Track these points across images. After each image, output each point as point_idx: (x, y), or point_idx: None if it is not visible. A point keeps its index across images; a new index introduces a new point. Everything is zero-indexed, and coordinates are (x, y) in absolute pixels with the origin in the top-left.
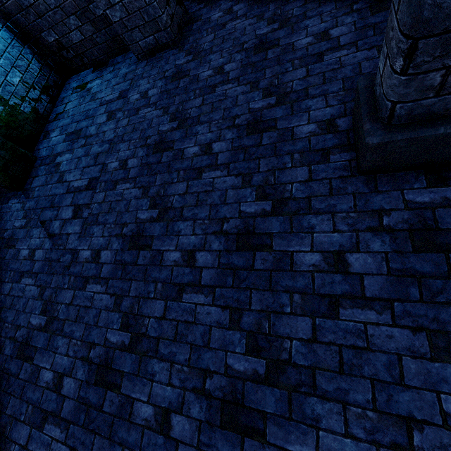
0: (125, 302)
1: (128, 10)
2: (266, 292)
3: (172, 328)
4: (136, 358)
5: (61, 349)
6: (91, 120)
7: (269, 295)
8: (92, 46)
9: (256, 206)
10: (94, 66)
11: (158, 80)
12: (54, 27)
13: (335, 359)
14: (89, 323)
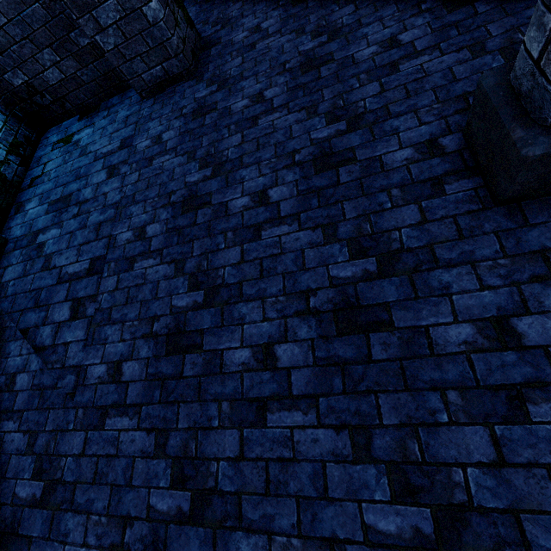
0: (172, 440)
1: (125, 34)
2: (400, 393)
3: (259, 474)
4: (206, 534)
5: (74, 536)
6: (83, 180)
7: (407, 398)
8: (76, 87)
9: (353, 266)
10: (80, 113)
11: (174, 120)
12: (22, 65)
13: (546, 490)
14: (116, 484)
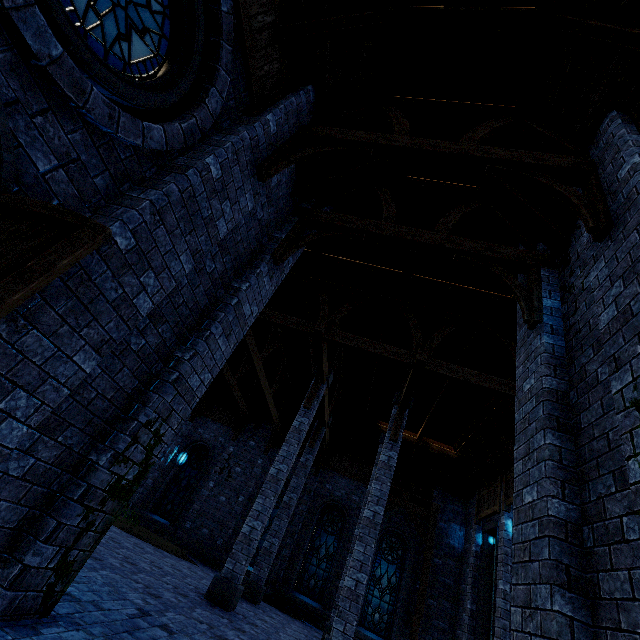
0: None
1: None
2: None
3: None
4: None
5: None
6: None
7: None
8: None
9: (225, 620)
10: None
11: None
12: None
13: None
14: None
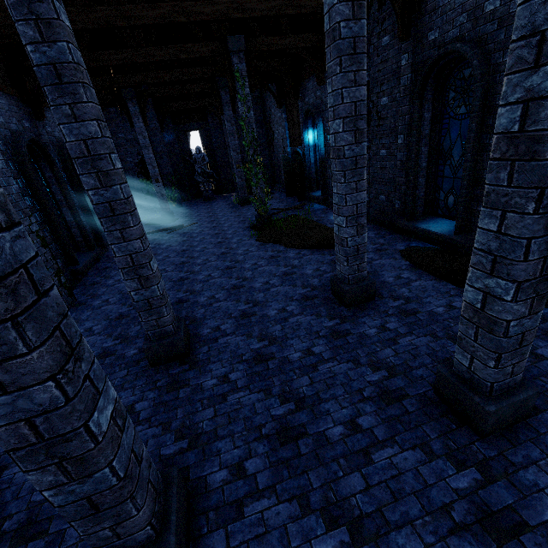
0: None
1: None
2: None
3: None
4: None
5: None
6: None
7: None
8: None
9: None
10: None
11: None
12: None
13: None
14: None
